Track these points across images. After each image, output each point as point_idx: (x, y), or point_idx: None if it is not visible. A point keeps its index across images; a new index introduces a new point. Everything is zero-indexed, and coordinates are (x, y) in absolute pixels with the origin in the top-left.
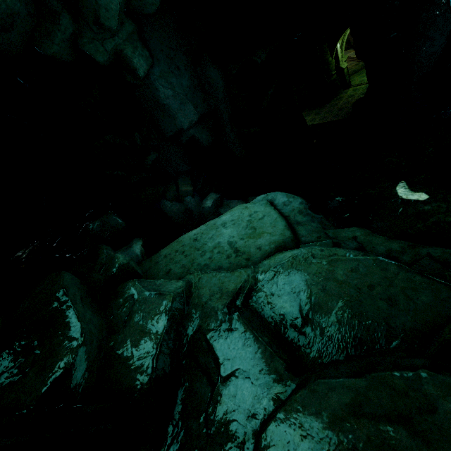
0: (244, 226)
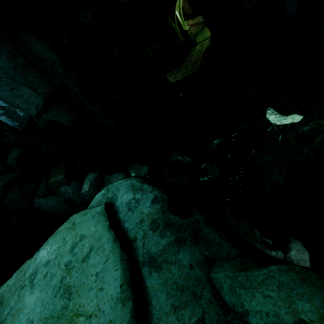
0: (55, 284)
